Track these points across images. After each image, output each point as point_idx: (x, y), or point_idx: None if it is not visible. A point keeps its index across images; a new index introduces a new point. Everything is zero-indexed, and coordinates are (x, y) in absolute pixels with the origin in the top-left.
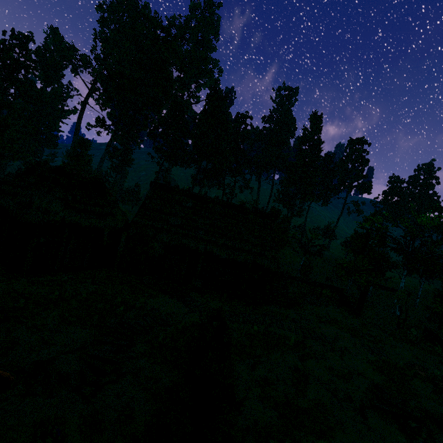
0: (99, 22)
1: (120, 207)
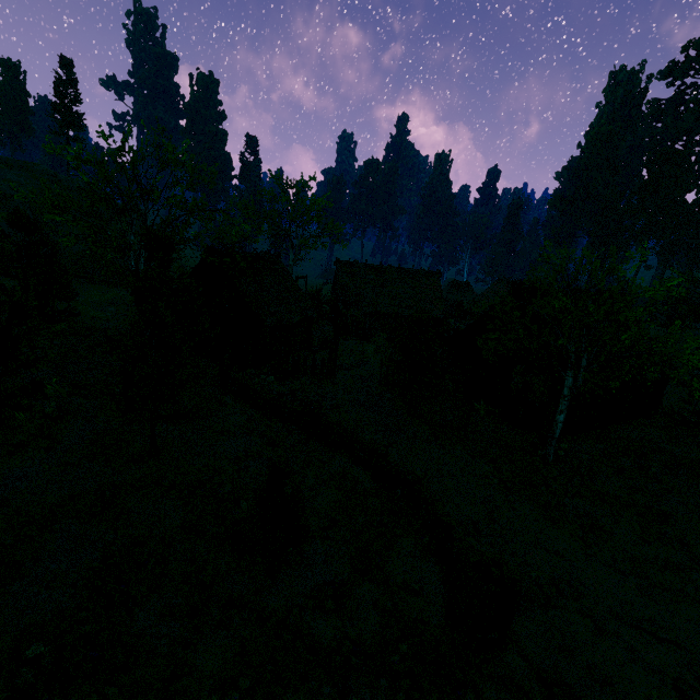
0: None
1: None
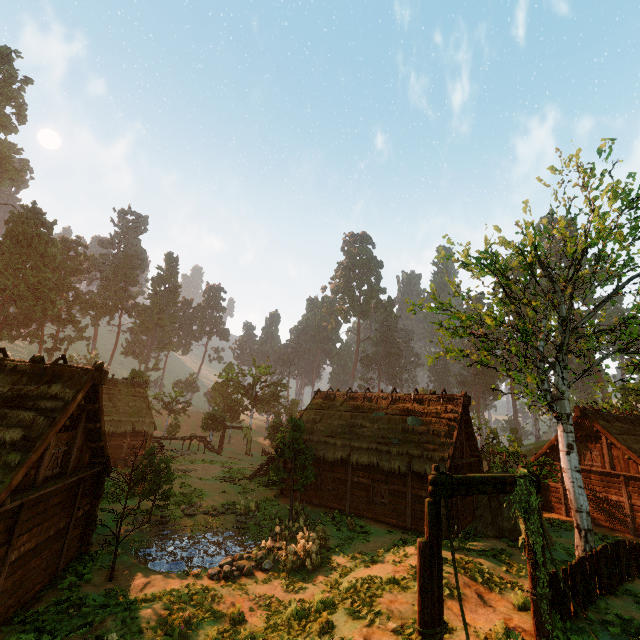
0: None
1: None
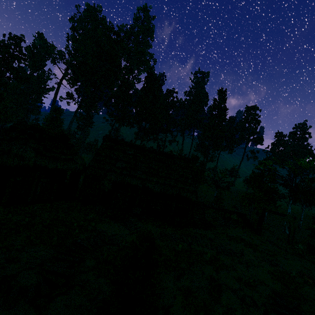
0: (71, 29)
1: (83, 155)
